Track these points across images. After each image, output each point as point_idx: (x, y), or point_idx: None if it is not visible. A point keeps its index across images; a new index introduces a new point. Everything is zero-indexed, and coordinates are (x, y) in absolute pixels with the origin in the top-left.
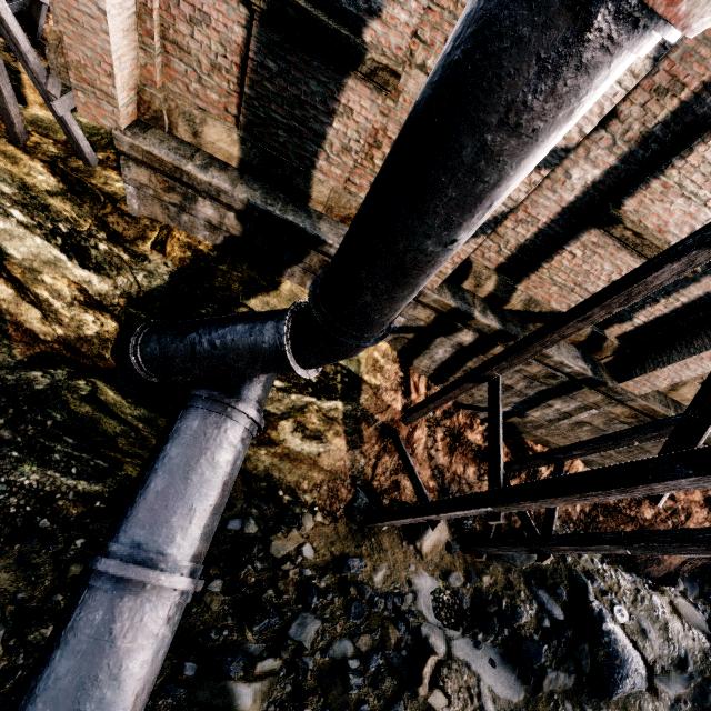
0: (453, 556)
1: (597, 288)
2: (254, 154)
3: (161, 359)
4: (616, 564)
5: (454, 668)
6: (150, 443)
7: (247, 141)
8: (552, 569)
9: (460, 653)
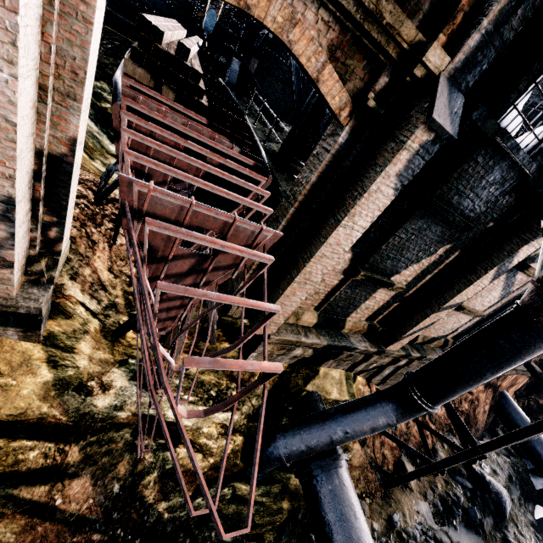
0: (422, 481)
1: (449, 326)
2: (323, 319)
3: (305, 451)
4: None
5: None
6: (270, 509)
7: (320, 315)
8: None
9: (454, 538)
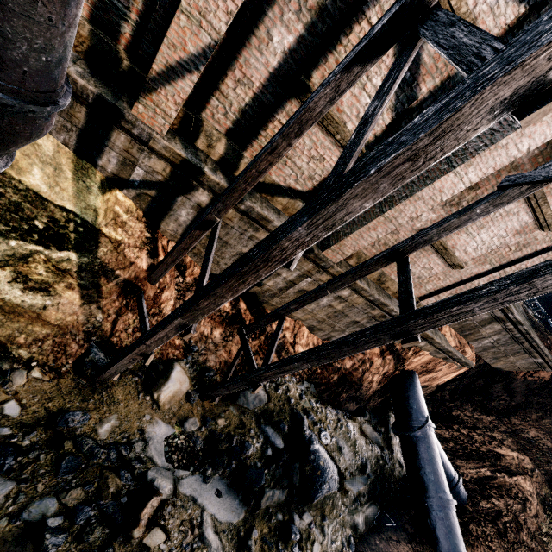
0: (192, 404)
1: (302, 163)
2: None
3: None
4: (326, 404)
5: (180, 504)
6: None
7: None
8: (279, 409)
9: (187, 490)
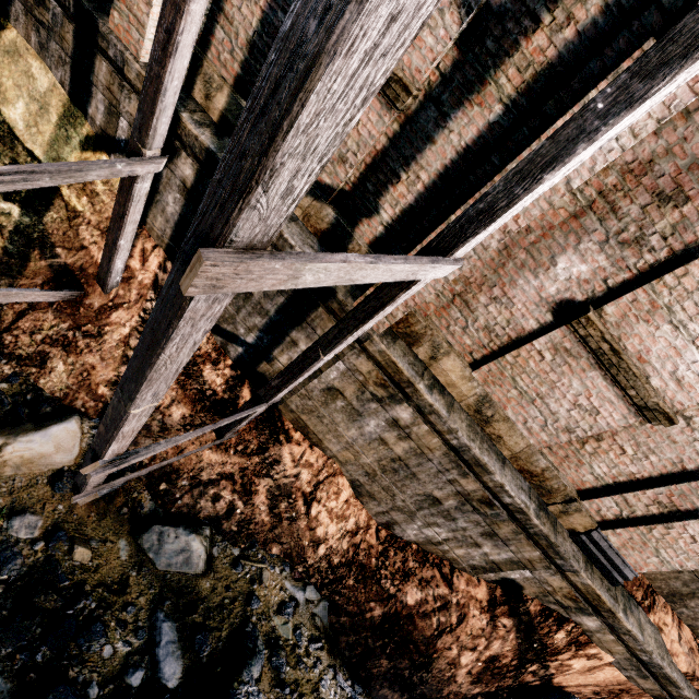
0: (55, 493)
1: None
2: None
3: None
4: (339, 660)
5: None
6: None
7: None
8: (217, 603)
9: None
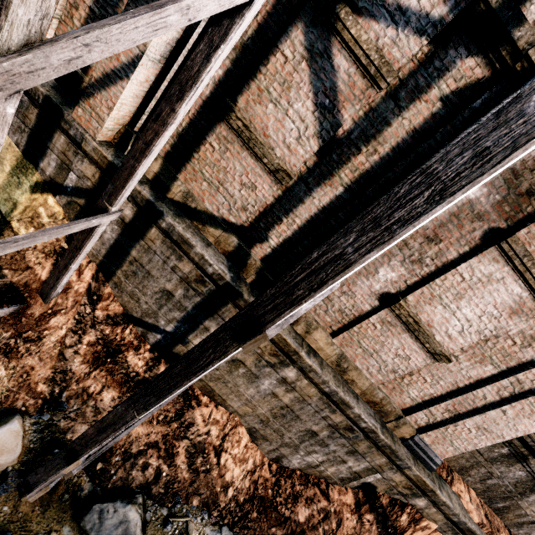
0: None
1: (235, 190)
2: None
3: None
4: None
5: None
6: None
7: None
8: None
9: None
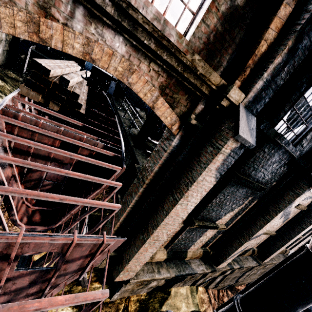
0: None
1: (254, 242)
2: (171, 254)
3: None
4: None
5: None
6: None
7: (169, 252)
8: None
9: None
